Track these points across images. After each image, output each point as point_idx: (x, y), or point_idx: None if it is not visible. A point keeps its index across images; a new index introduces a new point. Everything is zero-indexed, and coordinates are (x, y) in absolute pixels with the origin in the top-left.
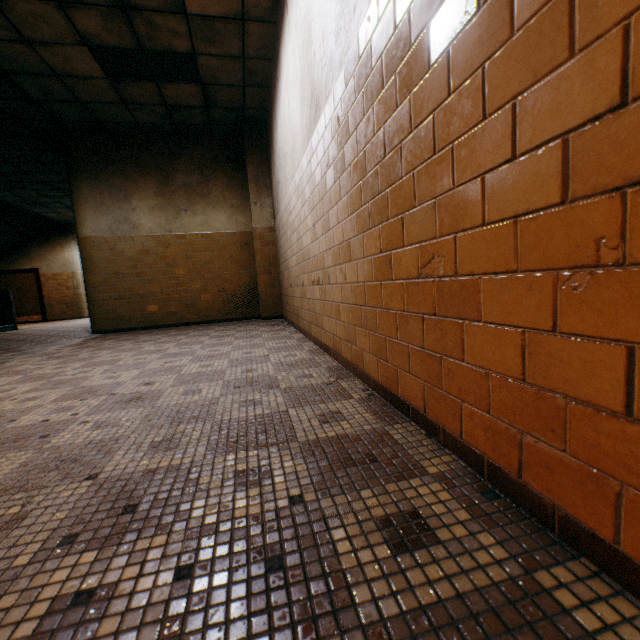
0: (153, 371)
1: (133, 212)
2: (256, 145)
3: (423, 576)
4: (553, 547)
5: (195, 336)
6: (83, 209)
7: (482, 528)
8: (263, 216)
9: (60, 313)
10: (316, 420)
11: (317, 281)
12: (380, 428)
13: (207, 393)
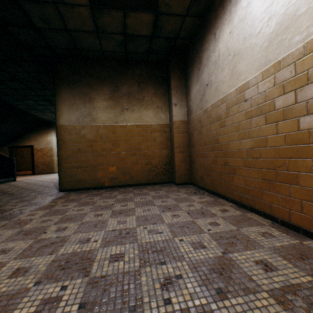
0: None
1: (93, 109)
2: (177, 66)
3: None
4: None
5: (142, 204)
6: (61, 107)
7: None
8: (180, 113)
9: (42, 170)
10: None
11: None
12: None
13: None
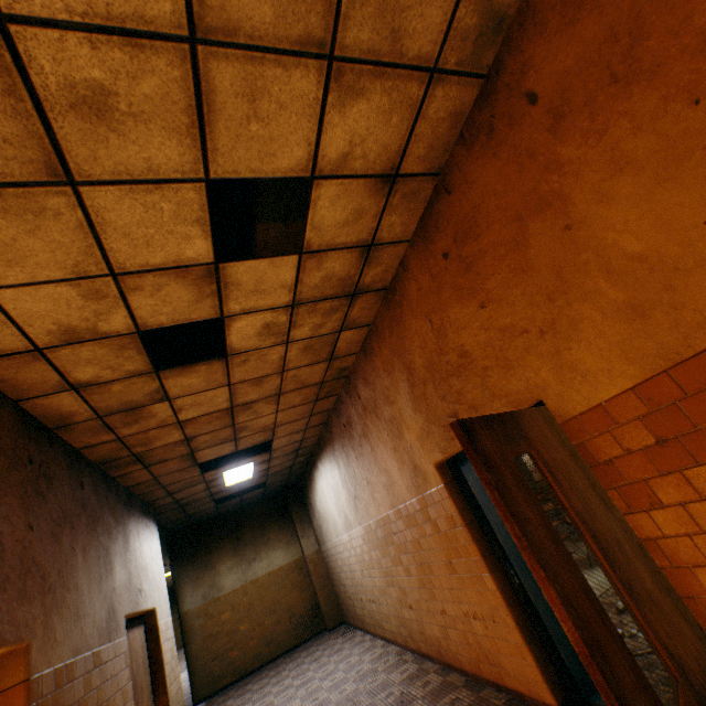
0: (307, 694)
1: (219, 575)
2: (294, 496)
3: (428, 687)
4: (450, 672)
5: (295, 667)
6: (184, 588)
7: (440, 676)
8: (310, 543)
9: None
10: (399, 674)
11: (372, 600)
12: (419, 666)
13: (350, 687)
